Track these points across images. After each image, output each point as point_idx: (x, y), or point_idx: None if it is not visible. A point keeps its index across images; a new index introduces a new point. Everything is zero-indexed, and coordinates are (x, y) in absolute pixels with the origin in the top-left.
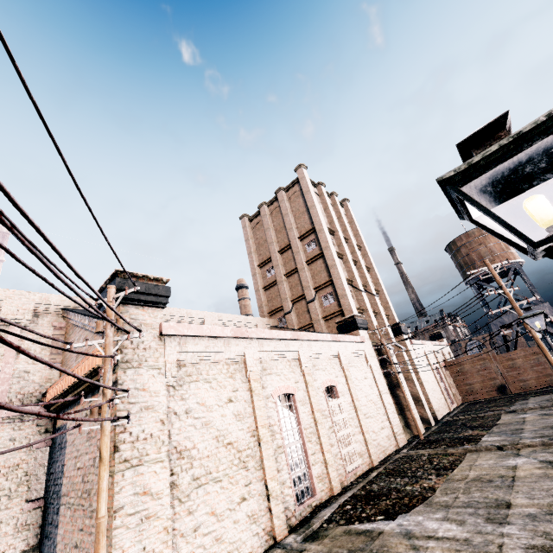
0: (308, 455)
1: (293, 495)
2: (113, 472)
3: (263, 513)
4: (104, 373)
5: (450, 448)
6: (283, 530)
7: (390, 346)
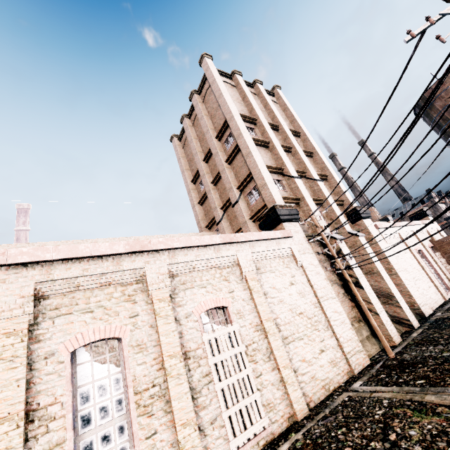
0: (134, 443)
1: None
2: None
3: None
4: None
5: (431, 389)
6: None
7: (337, 236)
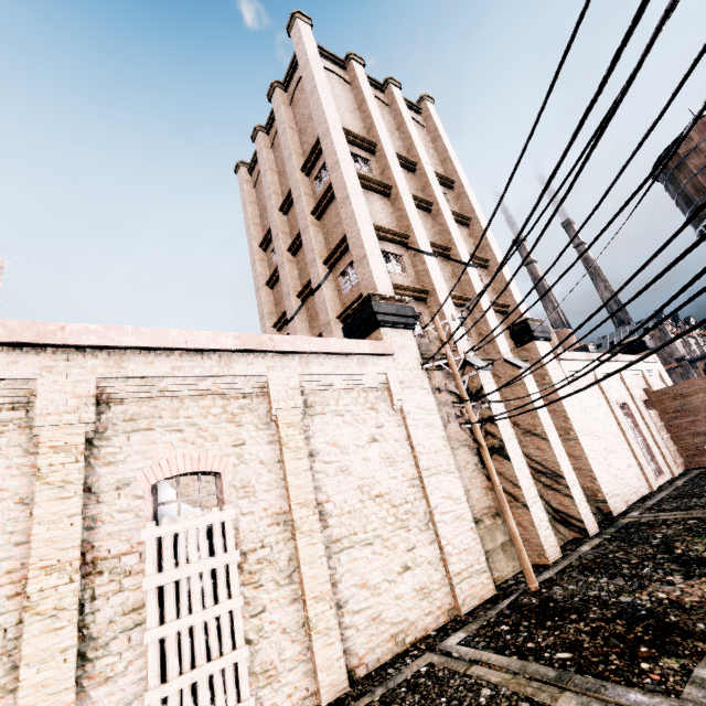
0: None
1: None
2: None
3: None
4: None
5: (575, 681)
6: None
7: (480, 364)
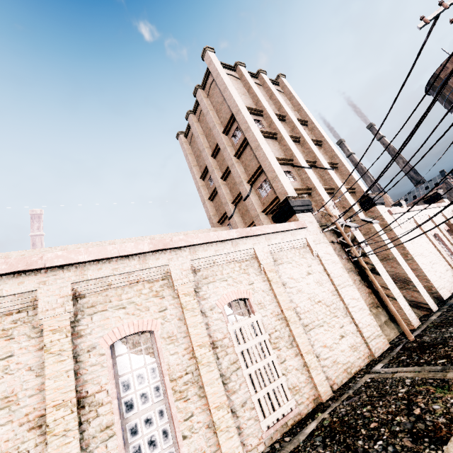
0: (174, 425)
1: None
2: None
3: None
4: None
5: (452, 367)
6: None
7: (351, 224)
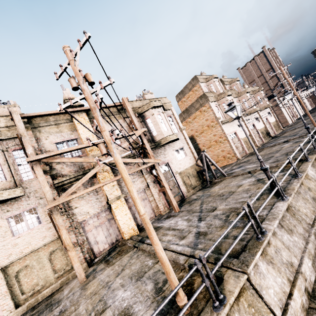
0: (293, 114)
1: (294, 117)
2: (283, 113)
3: (292, 118)
4: (282, 103)
5: None
6: (294, 120)
7: None
